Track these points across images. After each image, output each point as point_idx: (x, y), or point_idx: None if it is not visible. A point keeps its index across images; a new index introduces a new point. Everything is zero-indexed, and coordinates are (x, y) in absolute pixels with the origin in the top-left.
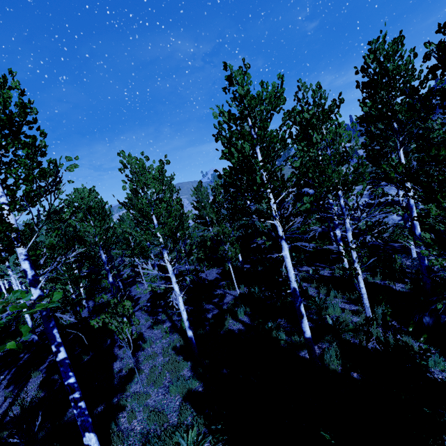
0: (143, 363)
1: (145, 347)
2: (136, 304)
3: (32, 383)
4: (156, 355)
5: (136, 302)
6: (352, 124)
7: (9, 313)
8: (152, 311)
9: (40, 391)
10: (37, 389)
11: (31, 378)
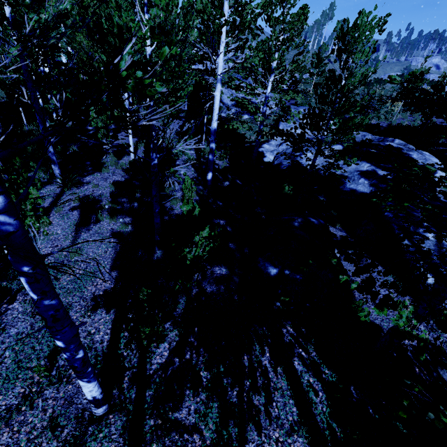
0: None
1: None
2: None
3: None
4: None
5: None
6: (74, 1)
7: None
8: None
9: None
10: None
11: None
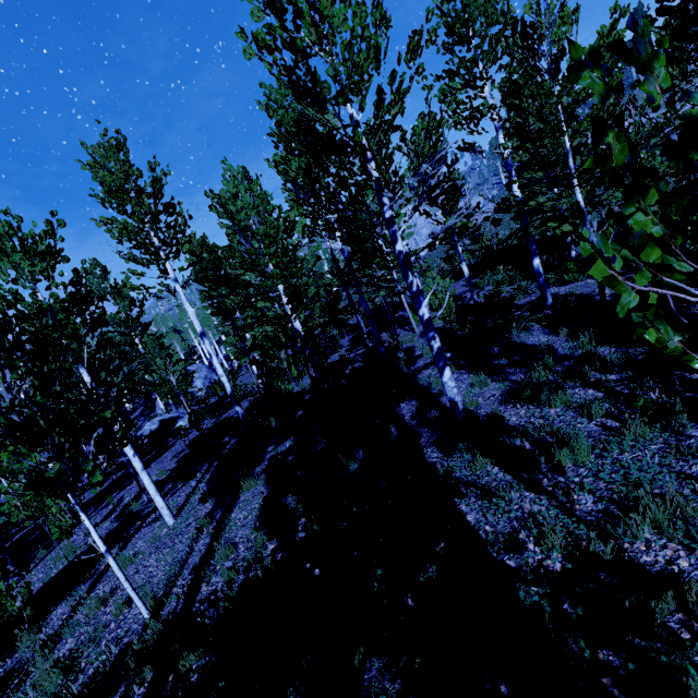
0: (636, 536)
1: (564, 461)
2: (412, 358)
3: (244, 505)
4: (692, 508)
5: (409, 355)
6: None
7: (211, 382)
8: (478, 366)
9: (262, 538)
10: (257, 526)
11: (241, 491)
